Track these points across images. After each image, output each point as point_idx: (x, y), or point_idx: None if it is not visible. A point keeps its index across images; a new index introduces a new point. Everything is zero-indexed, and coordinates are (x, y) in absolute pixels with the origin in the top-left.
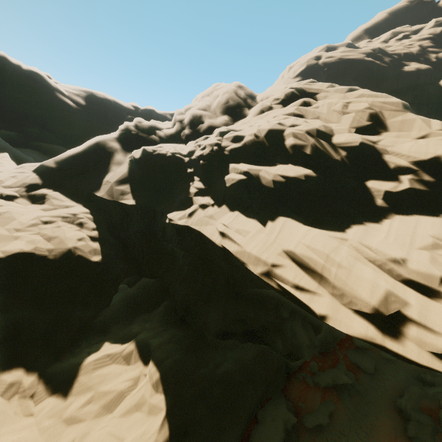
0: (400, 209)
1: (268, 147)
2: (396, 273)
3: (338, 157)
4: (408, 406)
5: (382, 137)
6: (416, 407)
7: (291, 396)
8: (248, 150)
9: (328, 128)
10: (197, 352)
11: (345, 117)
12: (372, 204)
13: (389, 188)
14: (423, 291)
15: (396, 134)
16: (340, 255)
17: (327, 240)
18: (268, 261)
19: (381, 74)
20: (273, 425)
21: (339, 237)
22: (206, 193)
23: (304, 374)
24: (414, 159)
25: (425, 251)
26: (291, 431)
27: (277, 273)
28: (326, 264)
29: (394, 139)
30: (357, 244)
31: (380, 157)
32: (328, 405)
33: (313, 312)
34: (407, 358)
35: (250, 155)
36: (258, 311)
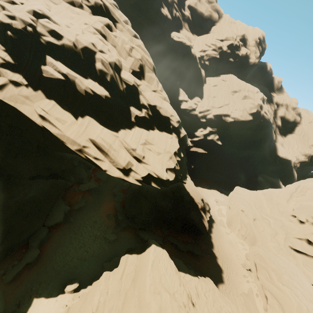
0: (139, 124)
1: (83, 60)
2: (132, 154)
3: (122, 88)
4: (117, 191)
5: (141, 82)
6: (119, 190)
7: (67, 199)
8: (65, 51)
9: (120, 63)
10: (8, 189)
11: (129, 59)
12: (130, 120)
13: (138, 114)
14: (138, 160)
15: (147, 84)
16: (115, 145)
17: (111, 136)
18: (81, 144)
19: (151, 2)
20: (58, 213)
21: (115, 135)
22: (16, 69)
23: (75, 187)
24: (149, 103)
25: (142, 146)
26: (67, 213)
27: (86, 151)
28: (109, 149)
29: (145, 87)
30: (122, 140)
31: (138, 96)
32: (85, 198)
33: (101, 169)
34: (129, 181)
35: (67, 58)
36: (60, 163)
